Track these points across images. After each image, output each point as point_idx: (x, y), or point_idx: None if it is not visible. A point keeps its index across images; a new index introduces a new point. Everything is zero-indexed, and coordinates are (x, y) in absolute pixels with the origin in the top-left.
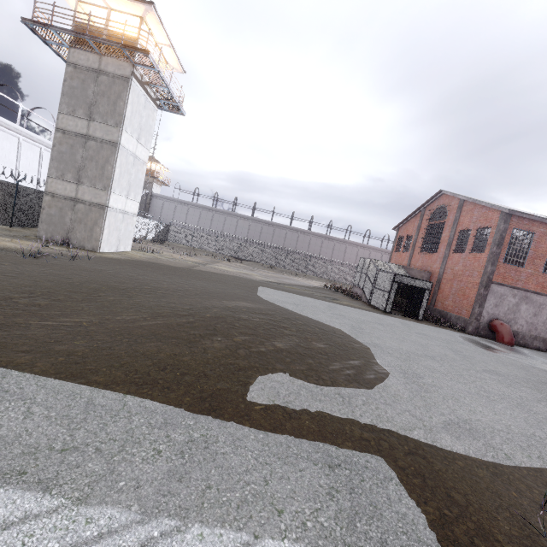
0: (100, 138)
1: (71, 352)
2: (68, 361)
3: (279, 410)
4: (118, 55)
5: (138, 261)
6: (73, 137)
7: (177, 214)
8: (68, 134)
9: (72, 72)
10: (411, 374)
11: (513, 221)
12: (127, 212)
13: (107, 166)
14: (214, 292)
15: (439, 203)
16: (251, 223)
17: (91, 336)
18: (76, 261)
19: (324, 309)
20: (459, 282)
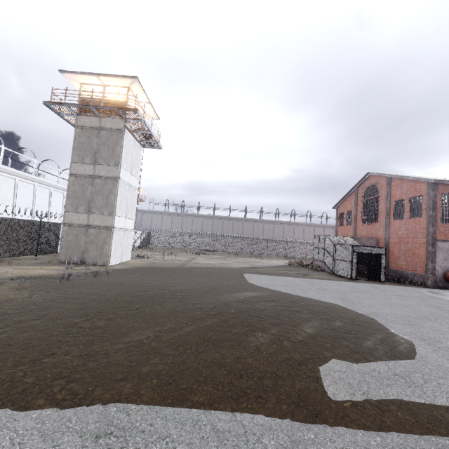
0: (104, 176)
1: (156, 372)
2: (161, 382)
3: (365, 404)
4: (113, 115)
5: (141, 268)
6: (83, 178)
7: (154, 223)
8: (79, 177)
9: (80, 132)
10: (429, 340)
11: (439, 188)
12: (126, 229)
13: (110, 196)
14: (217, 287)
15: (369, 183)
16: (214, 220)
17: (159, 351)
18: (98, 278)
19: (307, 286)
20: (406, 244)
